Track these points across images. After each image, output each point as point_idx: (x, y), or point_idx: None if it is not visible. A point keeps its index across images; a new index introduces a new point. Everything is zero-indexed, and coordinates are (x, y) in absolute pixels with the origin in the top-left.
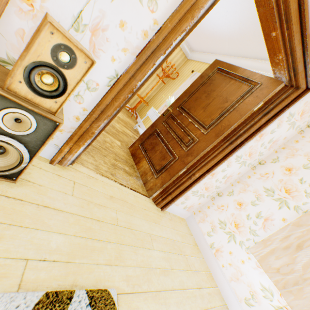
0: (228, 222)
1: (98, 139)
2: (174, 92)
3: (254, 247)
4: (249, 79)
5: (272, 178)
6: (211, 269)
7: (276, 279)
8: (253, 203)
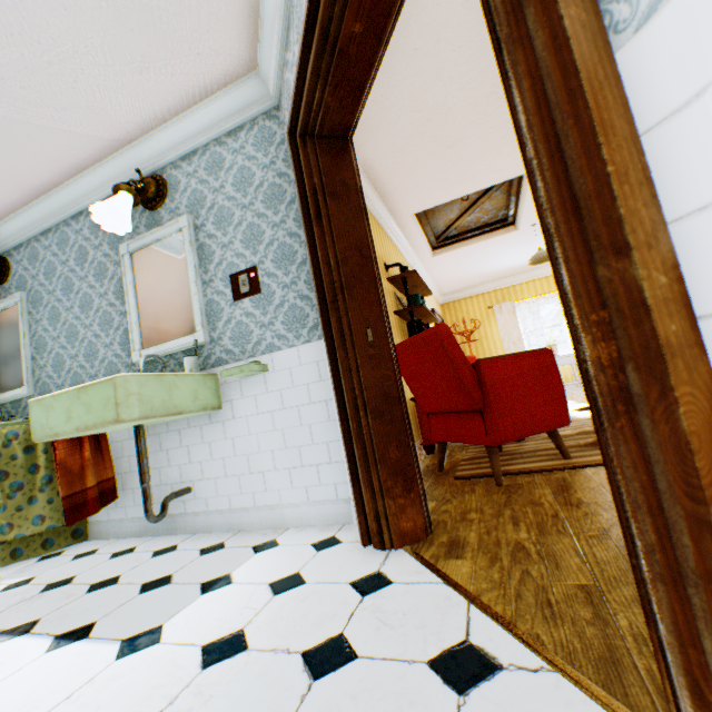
0: None
1: None
2: (490, 339)
3: None
4: None
5: None
6: None
7: None
8: None
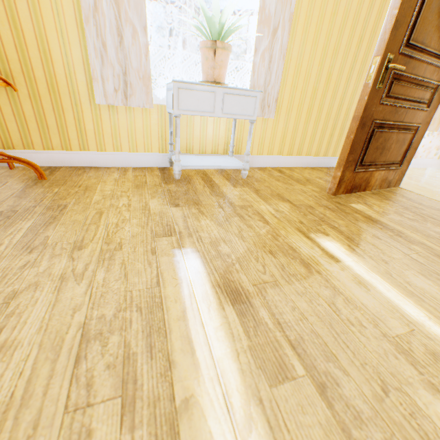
0: None
1: (435, 227)
2: None
3: None
4: None
5: None
6: None
7: None
8: None
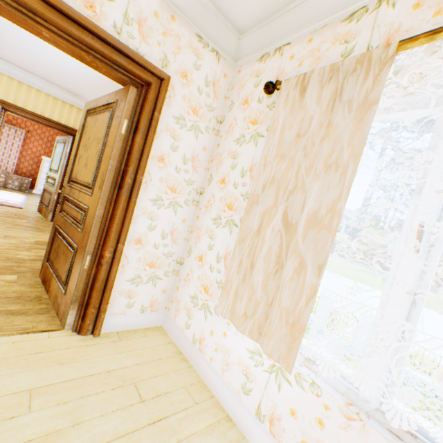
0: (198, 291)
1: None
2: None
3: (219, 304)
4: (108, 103)
5: (215, 203)
6: (202, 375)
7: (249, 328)
8: (210, 246)
